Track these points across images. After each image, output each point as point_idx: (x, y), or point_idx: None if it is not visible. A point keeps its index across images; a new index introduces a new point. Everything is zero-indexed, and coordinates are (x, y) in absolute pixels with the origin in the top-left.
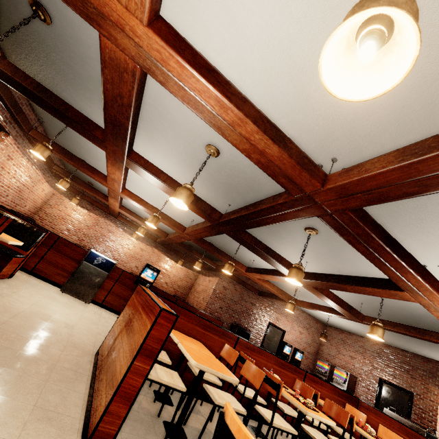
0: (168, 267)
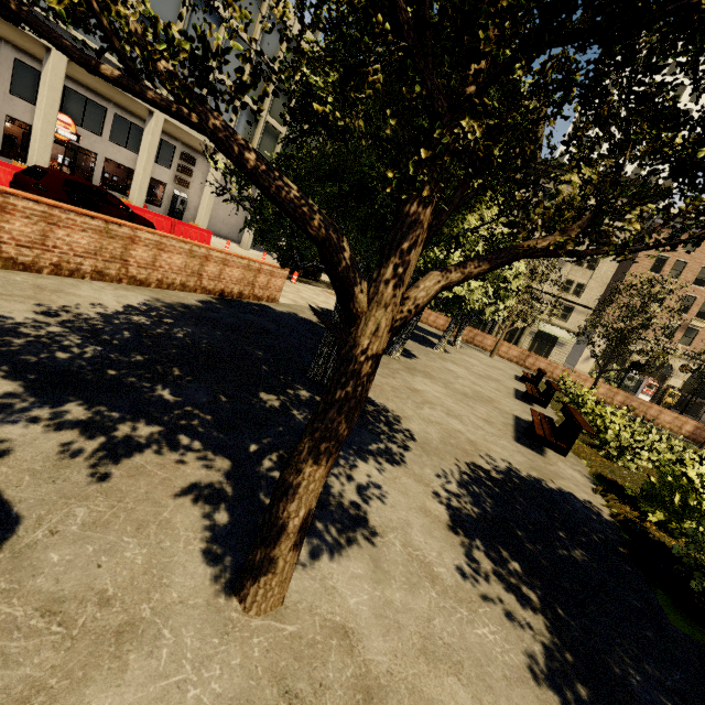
0: (11, 128)
